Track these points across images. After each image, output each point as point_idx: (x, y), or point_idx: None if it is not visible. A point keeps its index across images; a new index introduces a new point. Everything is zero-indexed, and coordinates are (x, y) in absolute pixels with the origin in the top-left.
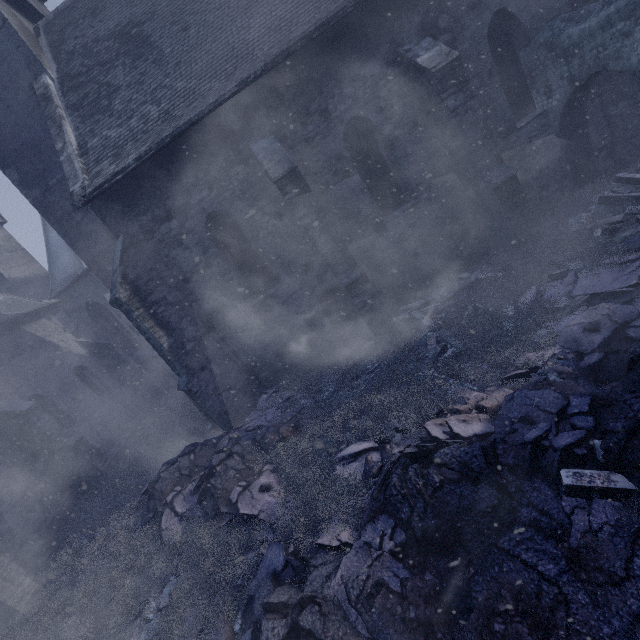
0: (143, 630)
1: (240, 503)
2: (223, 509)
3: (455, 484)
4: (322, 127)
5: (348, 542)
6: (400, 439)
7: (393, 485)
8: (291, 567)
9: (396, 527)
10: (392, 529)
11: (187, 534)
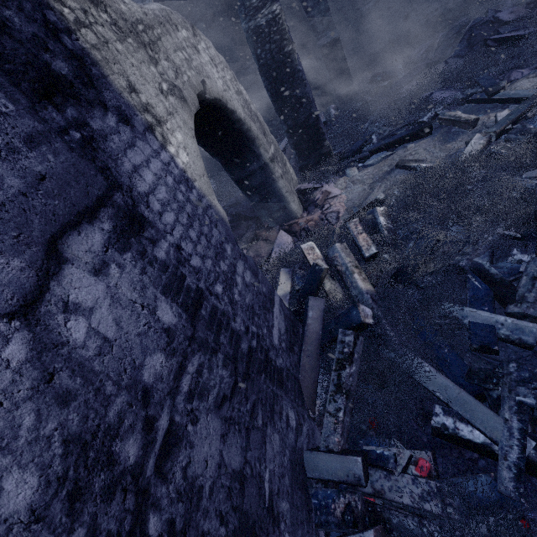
0: None
1: None
2: None
3: None
4: None
5: None
6: None
7: None
8: None
9: None
10: None
11: None
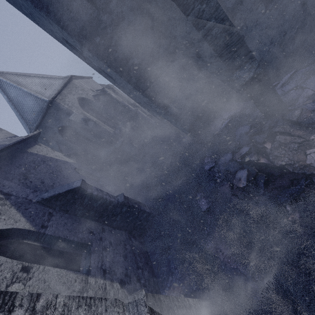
0: None
1: None
2: None
3: None
4: None
5: None
6: None
7: None
8: None
9: None
10: None
11: None
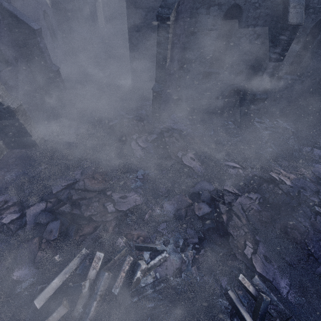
0: (132, 182)
1: (183, 159)
2: (173, 157)
3: (285, 196)
4: (318, 6)
5: (238, 193)
6: (251, 170)
7: (264, 186)
8: (216, 191)
9: (260, 197)
10: (259, 197)
11: (146, 157)
